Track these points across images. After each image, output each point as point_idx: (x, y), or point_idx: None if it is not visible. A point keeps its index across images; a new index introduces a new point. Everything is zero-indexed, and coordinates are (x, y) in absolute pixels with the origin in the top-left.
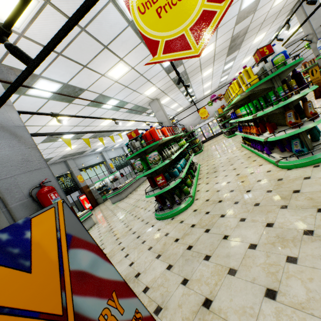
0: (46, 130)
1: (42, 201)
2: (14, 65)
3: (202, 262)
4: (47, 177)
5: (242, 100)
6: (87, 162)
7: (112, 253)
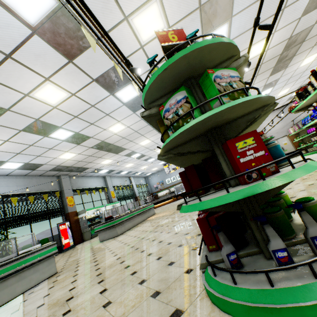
0: (31, 107)
1: None
2: None
3: None
4: None
5: None
6: (85, 184)
7: None
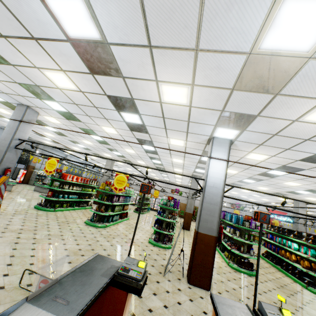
0: (40, 132)
1: (6, 171)
2: (44, 122)
3: (23, 216)
4: (13, 166)
5: None
6: (51, 154)
7: (3, 203)
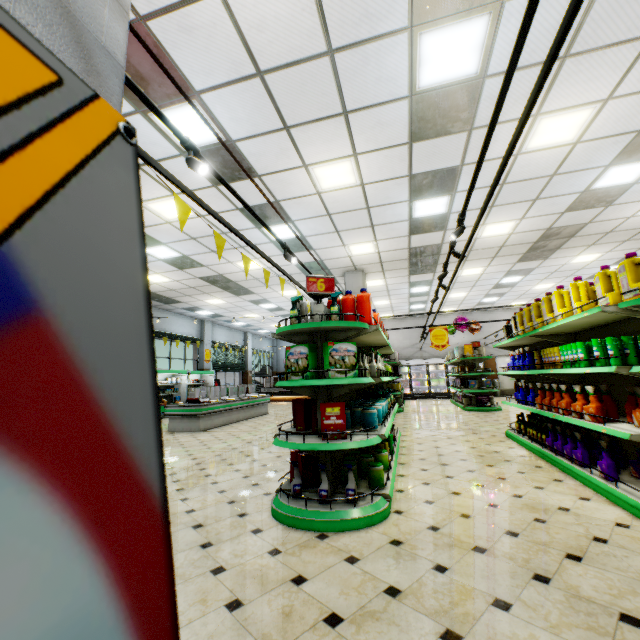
0: None
1: None
2: (166, 43)
3: None
4: None
5: (558, 335)
6: (167, 325)
7: None
